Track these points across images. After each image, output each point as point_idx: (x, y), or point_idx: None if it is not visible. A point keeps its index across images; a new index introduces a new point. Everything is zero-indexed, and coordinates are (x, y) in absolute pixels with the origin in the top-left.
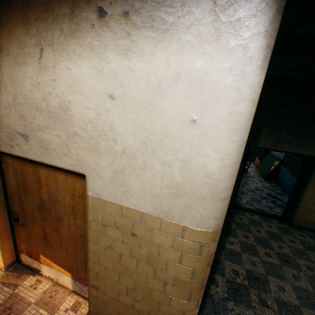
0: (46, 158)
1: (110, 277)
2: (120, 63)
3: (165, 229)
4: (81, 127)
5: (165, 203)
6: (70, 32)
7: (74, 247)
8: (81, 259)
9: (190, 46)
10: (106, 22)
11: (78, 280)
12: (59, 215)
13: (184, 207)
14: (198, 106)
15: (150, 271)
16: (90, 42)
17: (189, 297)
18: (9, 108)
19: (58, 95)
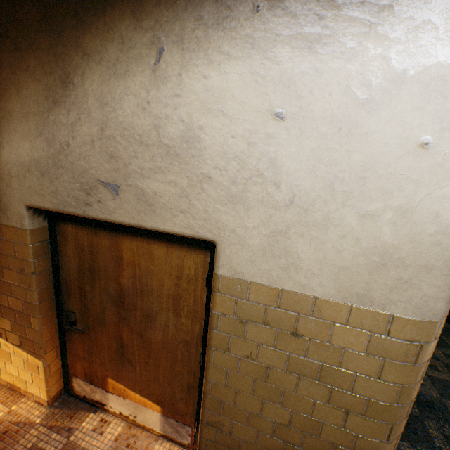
0: (147, 220)
1: (245, 408)
2: (299, 62)
3: (355, 322)
4: (217, 166)
5: (359, 280)
6: (215, 21)
7: (170, 362)
8: (182, 381)
9: (429, 28)
10: (280, 1)
11: (172, 416)
12: (149, 312)
13: (395, 284)
14: (435, 121)
15: (321, 394)
16: (249, 34)
17: (388, 433)
18: (90, 144)
19: (182, 119)
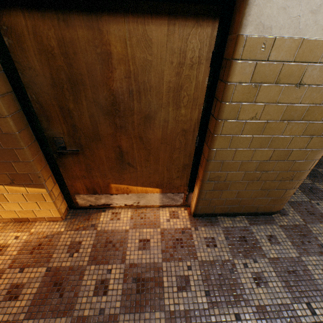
0: None
1: (239, 160)
2: None
3: None
4: None
5: None
6: None
7: (168, 153)
8: (178, 164)
9: None
10: None
11: (169, 192)
12: (147, 113)
13: None
14: None
15: (299, 130)
16: None
17: None
18: None
19: None
